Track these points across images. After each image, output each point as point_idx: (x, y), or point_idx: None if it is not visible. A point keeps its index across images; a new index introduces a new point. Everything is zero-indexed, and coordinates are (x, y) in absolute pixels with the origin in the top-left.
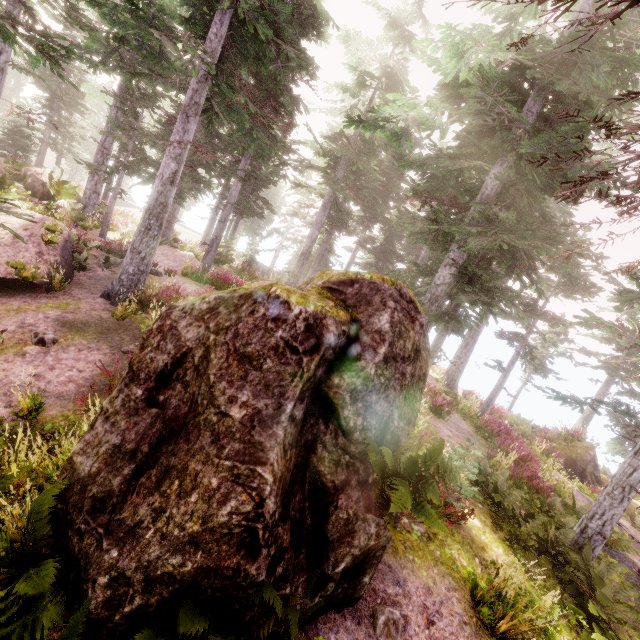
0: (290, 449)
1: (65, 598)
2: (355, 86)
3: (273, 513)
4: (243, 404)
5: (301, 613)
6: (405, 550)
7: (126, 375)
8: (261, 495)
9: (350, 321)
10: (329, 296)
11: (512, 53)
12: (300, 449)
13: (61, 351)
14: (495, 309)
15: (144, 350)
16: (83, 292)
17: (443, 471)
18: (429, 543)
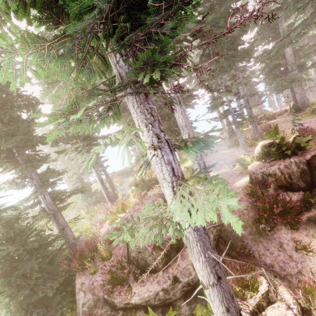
0: None
1: None
2: None
3: None
4: None
5: None
6: None
7: None
8: None
9: None
10: None
11: None
12: None
13: None
14: None
15: None
16: None
17: None
18: None
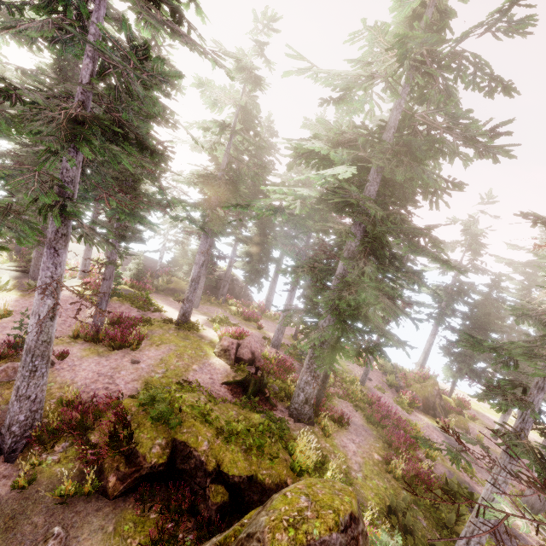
0: None
1: None
2: (217, 131)
3: None
4: None
5: None
6: None
7: None
8: None
9: None
10: None
11: (361, 152)
12: None
13: None
14: (376, 355)
15: None
16: None
17: None
18: None
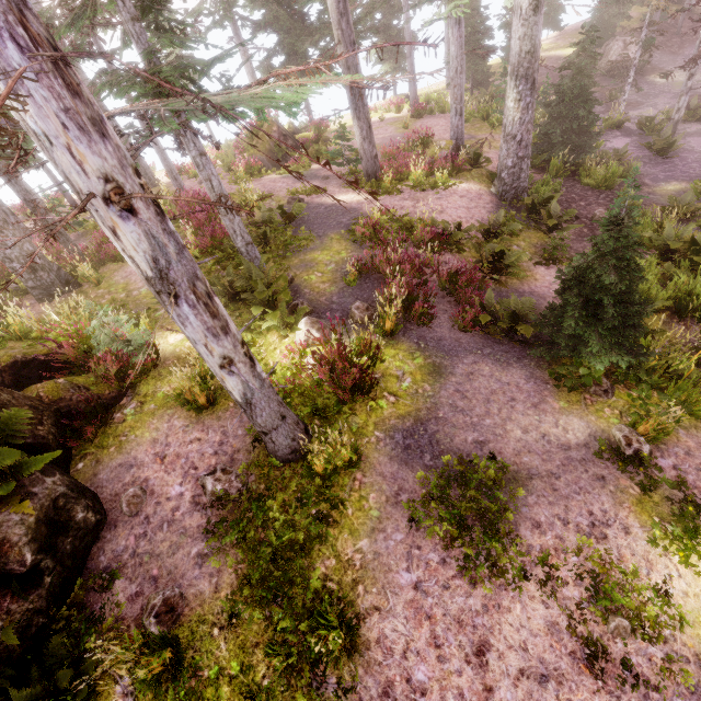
0: None
1: None
2: None
3: None
4: None
5: (45, 599)
6: (127, 438)
7: None
8: None
9: None
10: None
11: None
12: None
13: None
14: None
15: None
16: None
17: (6, 426)
18: (143, 408)
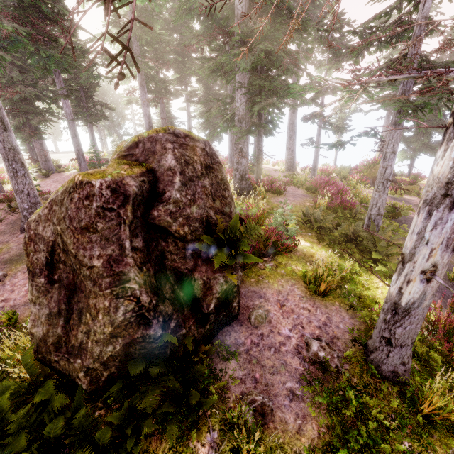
0: (144, 265)
1: (64, 391)
2: None
3: (150, 302)
4: (98, 256)
5: (201, 337)
6: (263, 279)
7: (29, 275)
8: (136, 297)
9: (146, 172)
10: (125, 162)
11: None
12: (154, 262)
13: (12, 279)
14: (279, 106)
15: (29, 256)
16: (7, 236)
17: (250, 231)
18: (277, 269)
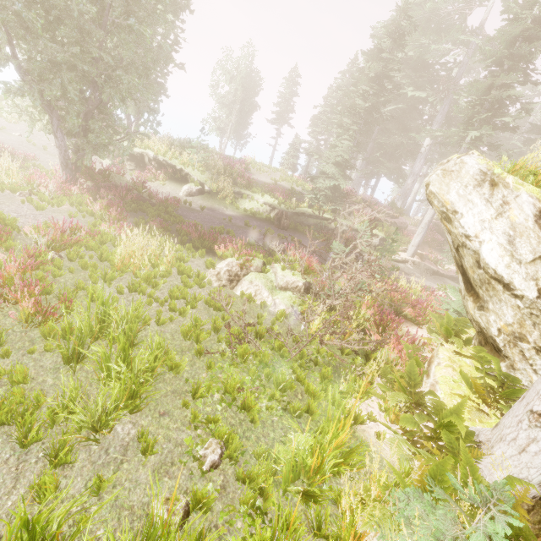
0: None
1: None
2: None
3: None
4: None
5: None
6: None
7: None
8: None
9: None
10: None
11: None
12: None
13: None
14: None
15: None
16: None
17: None
18: None
